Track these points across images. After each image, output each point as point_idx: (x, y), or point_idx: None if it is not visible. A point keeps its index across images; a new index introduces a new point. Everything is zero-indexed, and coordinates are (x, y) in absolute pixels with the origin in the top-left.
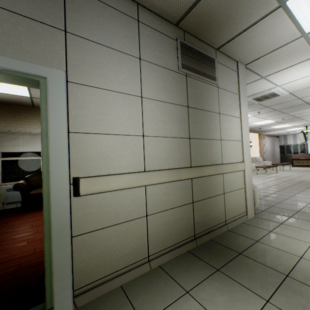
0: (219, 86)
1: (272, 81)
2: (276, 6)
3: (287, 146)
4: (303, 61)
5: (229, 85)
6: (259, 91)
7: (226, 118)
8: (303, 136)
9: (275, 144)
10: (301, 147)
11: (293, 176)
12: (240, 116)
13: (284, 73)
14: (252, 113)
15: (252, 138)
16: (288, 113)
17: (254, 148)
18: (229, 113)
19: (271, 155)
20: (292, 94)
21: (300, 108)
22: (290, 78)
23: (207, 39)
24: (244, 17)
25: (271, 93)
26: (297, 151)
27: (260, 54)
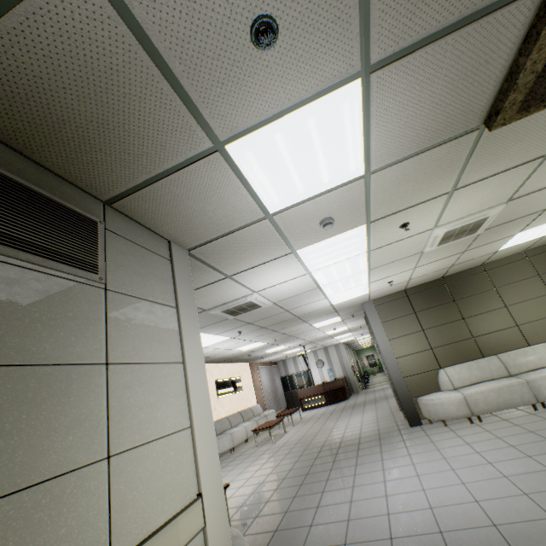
0: (111, 287)
1: (245, 283)
2: (210, 145)
3: (290, 376)
4: (278, 258)
5: (149, 285)
6: (230, 298)
7: (136, 374)
8: (305, 361)
9: (275, 375)
10: (305, 376)
11: (308, 434)
12: (183, 358)
13: (258, 272)
14: (230, 334)
15: (242, 372)
16: (280, 330)
17: (247, 390)
18: (147, 355)
19: (273, 396)
20: (277, 305)
21: (291, 324)
22: (268, 281)
23: (65, 170)
24: (149, 145)
25: (249, 302)
26: (303, 382)
27: (211, 234)
